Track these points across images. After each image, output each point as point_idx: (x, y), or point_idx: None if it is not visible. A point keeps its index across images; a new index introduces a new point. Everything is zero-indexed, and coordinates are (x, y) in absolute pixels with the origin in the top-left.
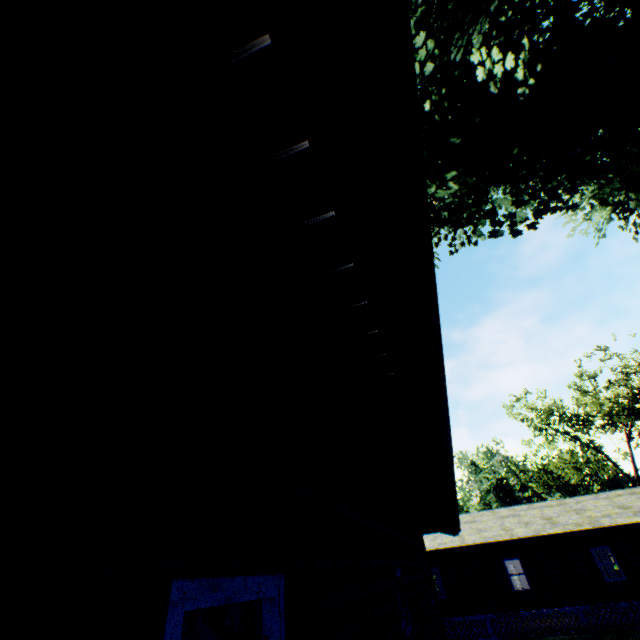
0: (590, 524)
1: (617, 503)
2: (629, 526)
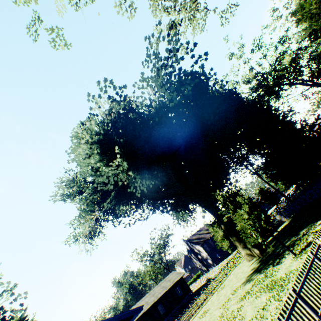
0: (156, 298)
1: (162, 286)
2: (164, 293)
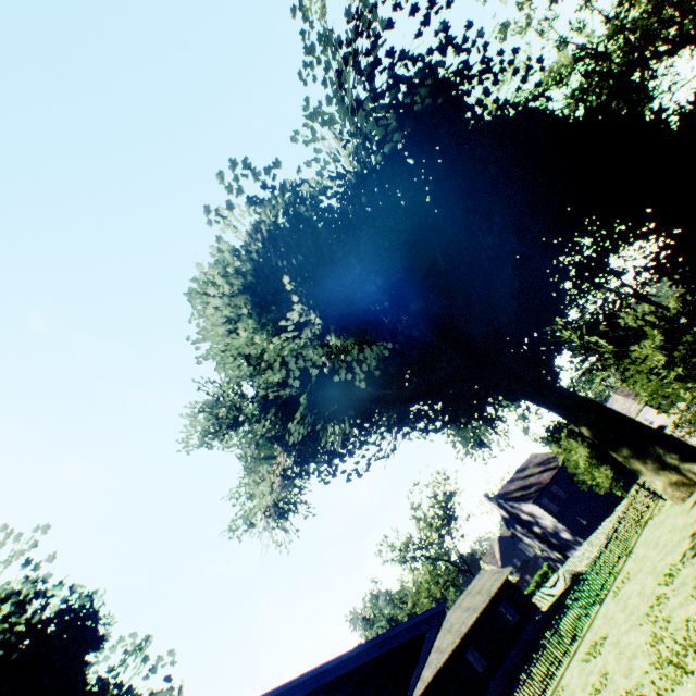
0: (458, 636)
1: (464, 607)
2: (474, 622)
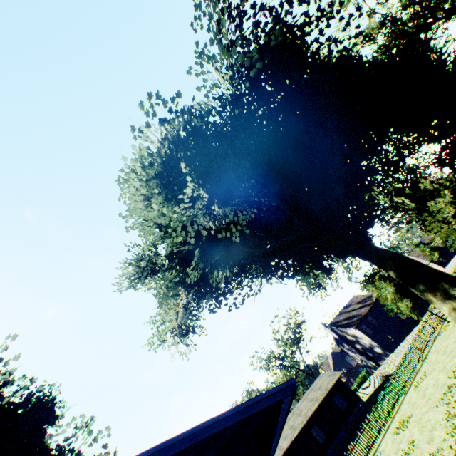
0: (306, 418)
1: (309, 398)
2: (316, 408)
